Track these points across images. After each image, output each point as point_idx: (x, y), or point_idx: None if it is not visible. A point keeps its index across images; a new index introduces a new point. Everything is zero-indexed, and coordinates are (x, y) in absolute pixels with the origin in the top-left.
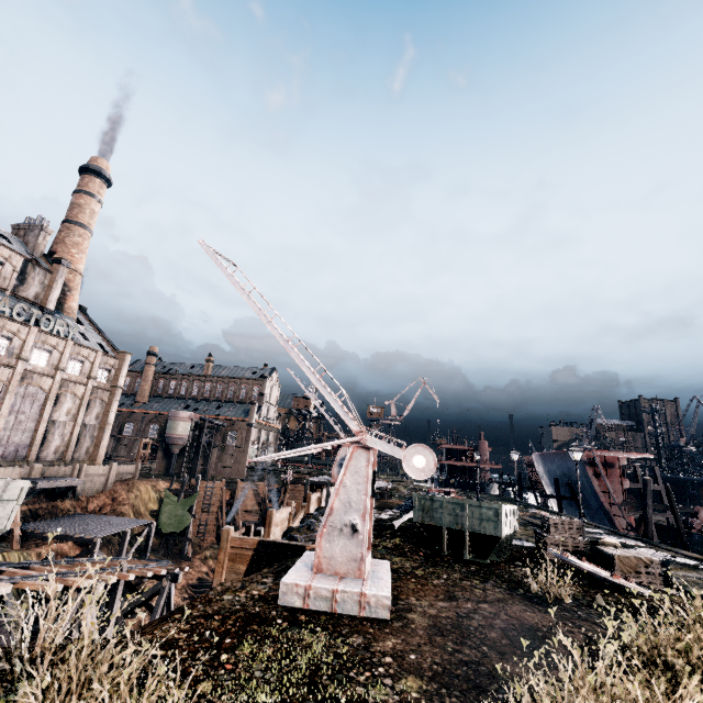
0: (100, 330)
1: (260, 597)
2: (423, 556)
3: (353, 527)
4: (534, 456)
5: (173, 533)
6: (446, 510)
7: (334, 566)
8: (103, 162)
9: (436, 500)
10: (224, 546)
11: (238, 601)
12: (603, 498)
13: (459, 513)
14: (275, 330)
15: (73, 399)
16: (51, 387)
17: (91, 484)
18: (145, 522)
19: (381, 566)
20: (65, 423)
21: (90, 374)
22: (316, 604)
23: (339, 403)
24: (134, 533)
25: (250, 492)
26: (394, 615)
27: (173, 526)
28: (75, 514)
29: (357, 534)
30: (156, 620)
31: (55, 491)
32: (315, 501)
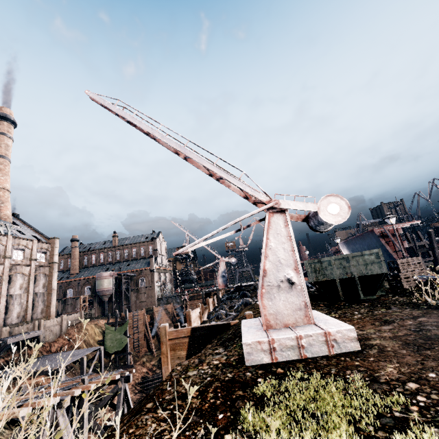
0: (32, 227)
1: (224, 364)
2: (324, 306)
3: (289, 281)
4: (340, 244)
5: (117, 352)
6: (334, 266)
7: (281, 319)
8: (6, 109)
9: (324, 261)
10: (164, 340)
11: (205, 373)
12: (395, 255)
13: (346, 265)
14: (170, 141)
15: (22, 277)
16: (2, 271)
17: (50, 333)
18: (95, 348)
19: (312, 313)
20: (20, 295)
21: (31, 257)
22: (284, 355)
23: (244, 183)
24: (89, 358)
25: (163, 313)
26: (360, 346)
27: (115, 347)
28: (42, 356)
29: (295, 286)
30: (125, 415)
31: (23, 343)
32: (211, 304)
